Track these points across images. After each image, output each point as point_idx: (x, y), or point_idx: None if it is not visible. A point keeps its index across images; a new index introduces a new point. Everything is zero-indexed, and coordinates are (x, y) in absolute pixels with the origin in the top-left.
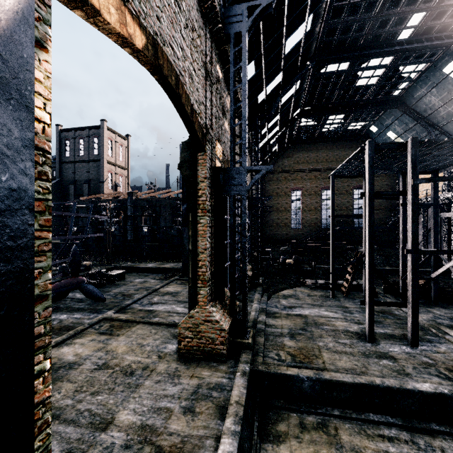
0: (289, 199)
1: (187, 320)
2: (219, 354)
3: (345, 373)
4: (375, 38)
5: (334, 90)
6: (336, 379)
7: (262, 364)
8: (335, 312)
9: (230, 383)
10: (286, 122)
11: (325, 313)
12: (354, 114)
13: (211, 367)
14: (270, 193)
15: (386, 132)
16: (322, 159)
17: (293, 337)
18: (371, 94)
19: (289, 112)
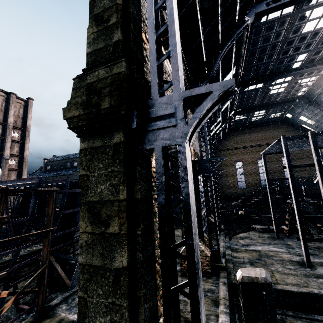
0: (234, 167)
1: (184, 251)
2: (206, 272)
3: (292, 286)
4: (277, 69)
5: (255, 98)
6: (286, 289)
7: (235, 280)
8: (280, 248)
9: (217, 289)
10: (225, 120)
11: (273, 248)
12: (272, 109)
13: (203, 280)
14: (220, 165)
15: (298, 116)
16: (254, 139)
17: (252, 264)
18: (281, 97)
19: (227, 114)
